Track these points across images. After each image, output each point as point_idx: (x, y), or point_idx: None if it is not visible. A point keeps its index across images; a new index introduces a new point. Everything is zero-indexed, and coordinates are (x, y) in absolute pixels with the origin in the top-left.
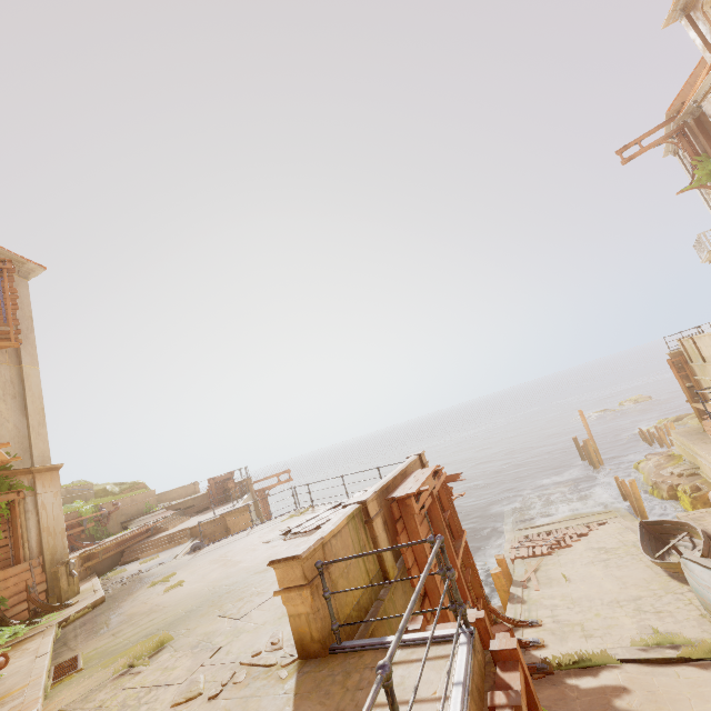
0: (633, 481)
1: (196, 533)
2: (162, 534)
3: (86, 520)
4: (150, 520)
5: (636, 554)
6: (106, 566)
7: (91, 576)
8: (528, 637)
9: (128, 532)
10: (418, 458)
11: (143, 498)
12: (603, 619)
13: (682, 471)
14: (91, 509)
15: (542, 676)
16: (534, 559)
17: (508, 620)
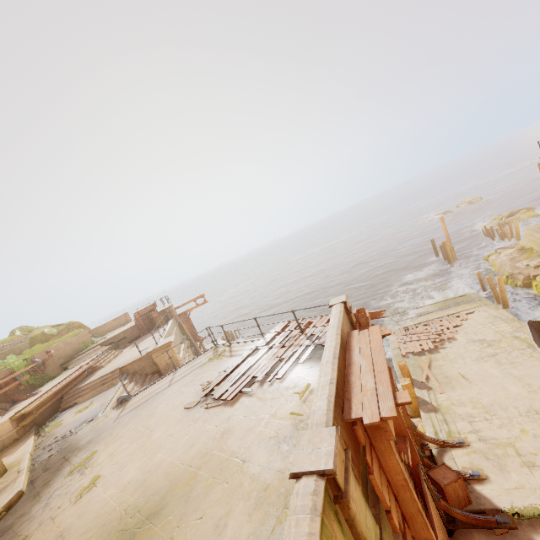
0: (501, 278)
1: (126, 371)
2: (97, 375)
3: (18, 375)
4: (87, 358)
5: (522, 349)
6: (46, 415)
7: (30, 432)
8: (461, 462)
9: (63, 379)
10: (343, 306)
11: (77, 339)
12: (534, 438)
13: (538, 263)
14: (23, 363)
15: (506, 531)
16: (423, 353)
17: (434, 442)
